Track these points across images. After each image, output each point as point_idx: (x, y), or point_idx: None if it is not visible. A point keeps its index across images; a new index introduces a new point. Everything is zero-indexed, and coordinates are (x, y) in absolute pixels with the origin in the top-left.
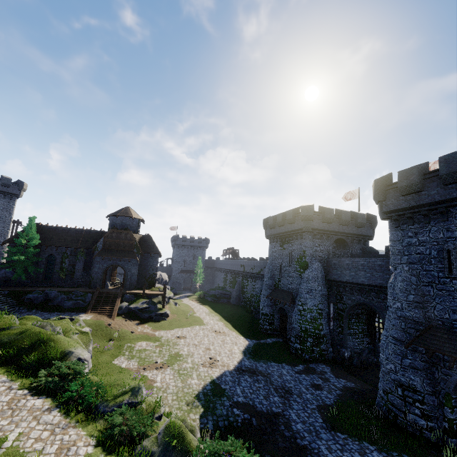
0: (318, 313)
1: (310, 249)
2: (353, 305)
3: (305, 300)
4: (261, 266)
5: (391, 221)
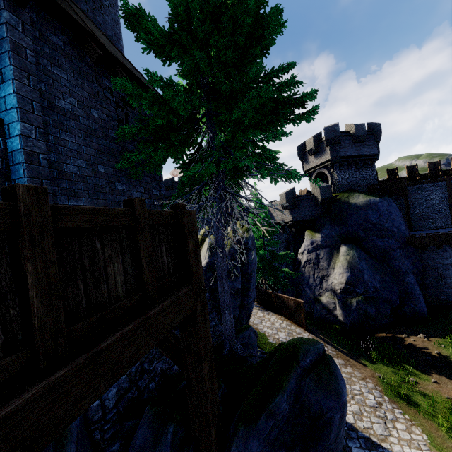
0: None
1: None
2: None
3: None
4: None
5: None
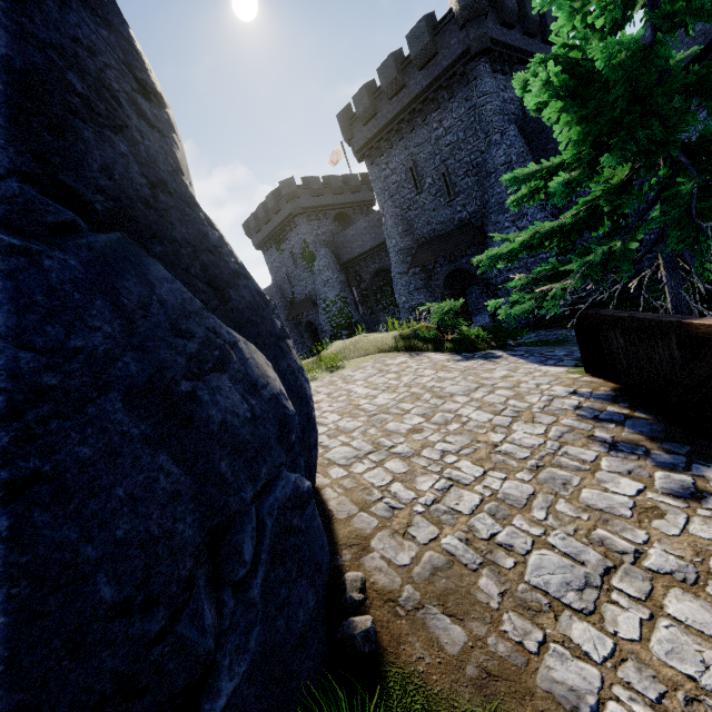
0: (342, 302)
1: (310, 235)
2: (372, 278)
3: (325, 296)
4: (268, 295)
5: (366, 159)
